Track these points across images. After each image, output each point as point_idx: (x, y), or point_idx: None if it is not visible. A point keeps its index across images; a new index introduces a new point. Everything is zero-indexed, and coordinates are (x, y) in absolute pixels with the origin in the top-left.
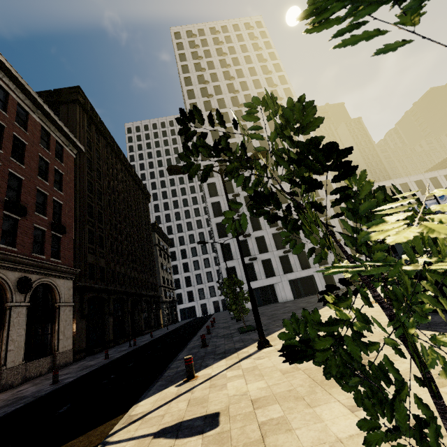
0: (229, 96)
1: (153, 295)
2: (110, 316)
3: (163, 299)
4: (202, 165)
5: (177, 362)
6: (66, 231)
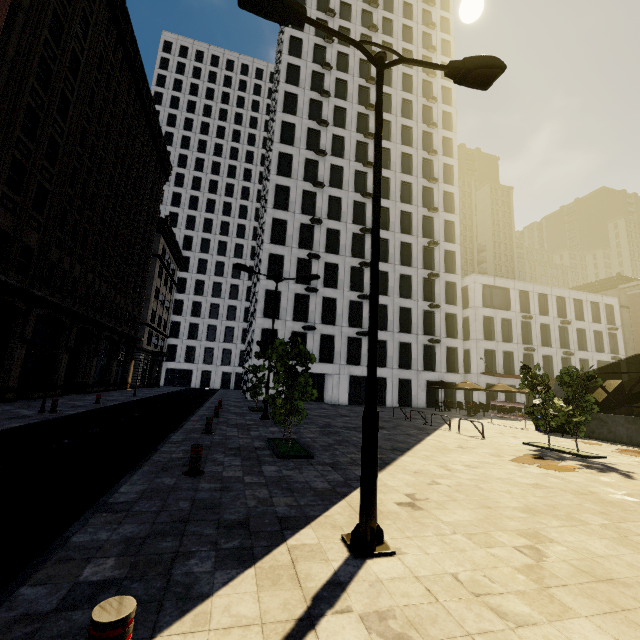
0: (358, 56)
1: (126, 334)
2: (22, 345)
3: (142, 346)
4: (279, 150)
5: (103, 518)
6: None
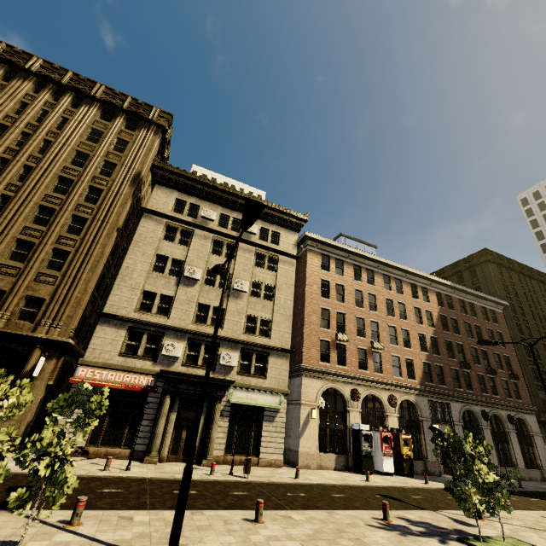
0: None
1: None
2: None
3: None
4: None
5: None
6: (518, 378)
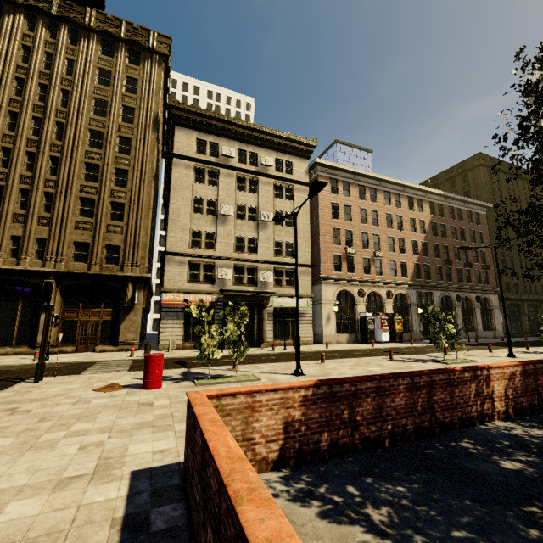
0: None
1: None
2: (525, 316)
3: None
4: None
5: None
6: (489, 268)
